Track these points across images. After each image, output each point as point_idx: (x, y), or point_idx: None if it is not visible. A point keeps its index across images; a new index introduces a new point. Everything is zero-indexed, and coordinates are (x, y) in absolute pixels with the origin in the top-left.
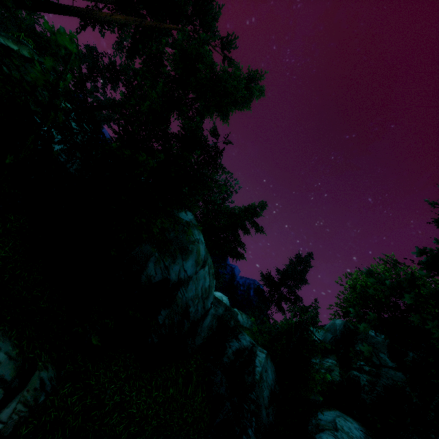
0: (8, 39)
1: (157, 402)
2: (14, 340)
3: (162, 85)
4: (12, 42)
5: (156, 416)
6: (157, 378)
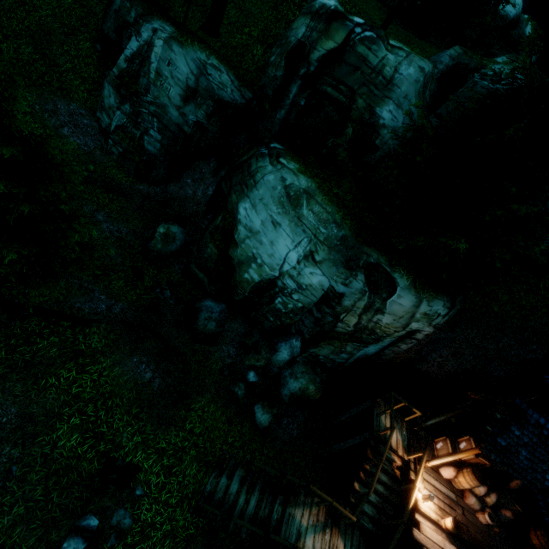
0: (321, 39)
1: (546, 298)
2: (445, 294)
3: (527, 54)
4: (324, 39)
5: (545, 306)
6: (545, 282)
